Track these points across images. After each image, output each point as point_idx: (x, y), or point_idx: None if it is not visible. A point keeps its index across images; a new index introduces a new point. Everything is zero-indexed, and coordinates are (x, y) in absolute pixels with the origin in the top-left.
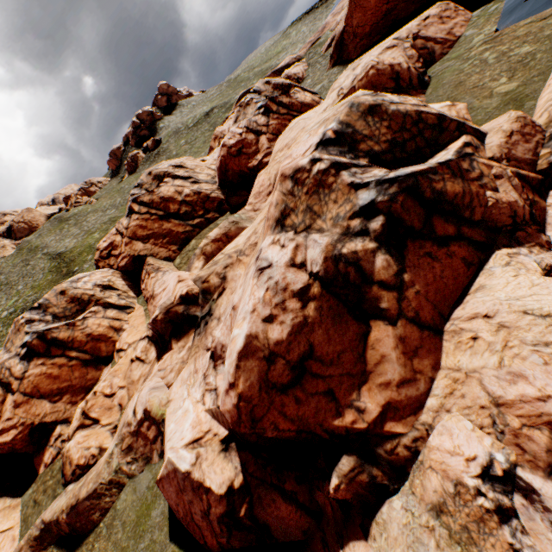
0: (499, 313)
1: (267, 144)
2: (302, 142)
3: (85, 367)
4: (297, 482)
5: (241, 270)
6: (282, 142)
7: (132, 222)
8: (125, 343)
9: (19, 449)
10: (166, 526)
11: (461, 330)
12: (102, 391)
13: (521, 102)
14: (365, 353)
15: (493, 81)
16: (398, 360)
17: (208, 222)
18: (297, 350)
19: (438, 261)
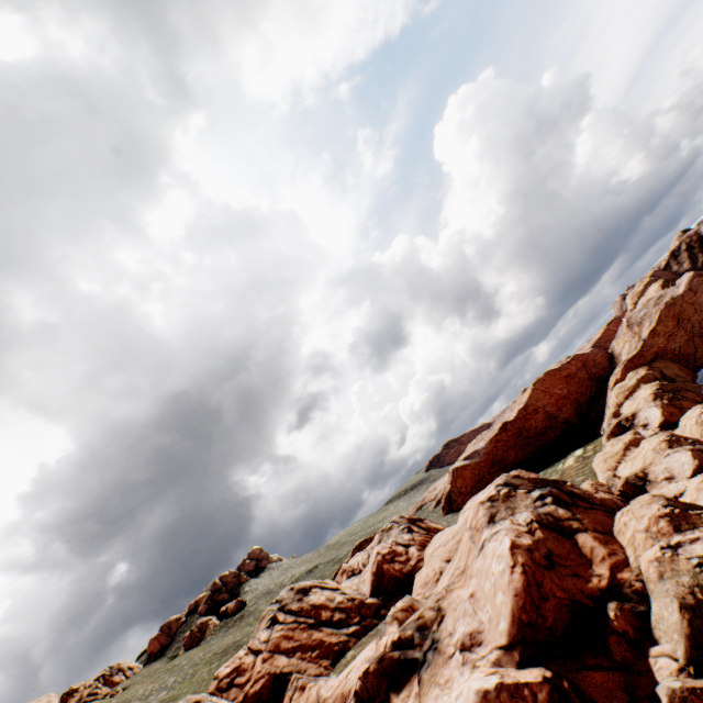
0: (624, 509)
1: (417, 552)
2: (480, 496)
3: None
4: (595, 656)
5: (457, 591)
6: (434, 545)
7: (274, 632)
8: None
9: None
10: None
11: (619, 528)
12: None
13: None
14: (581, 551)
15: None
16: (600, 545)
17: (365, 629)
18: (541, 549)
19: (590, 513)
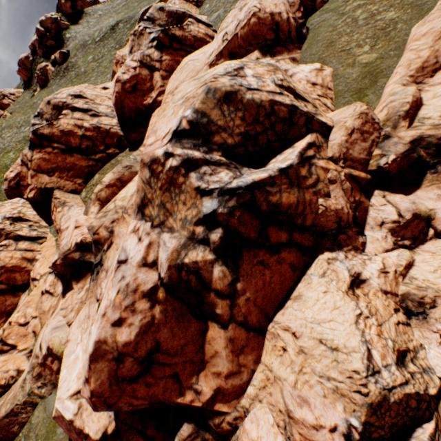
0: (303, 337)
1: (161, 82)
2: (167, 118)
3: (3, 296)
4: (156, 429)
5: (125, 229)
6: (173, 83)
7: (35, 154)
8: (38, 274)
9: None
10: None
11: (278, 336)
12: (16, 321)
13: (376, 77)
14: (204, 345)
15: (358, 47)
16: (228, 357)
17: (109, 158)
18: (144, 348)
19: (269, 268)
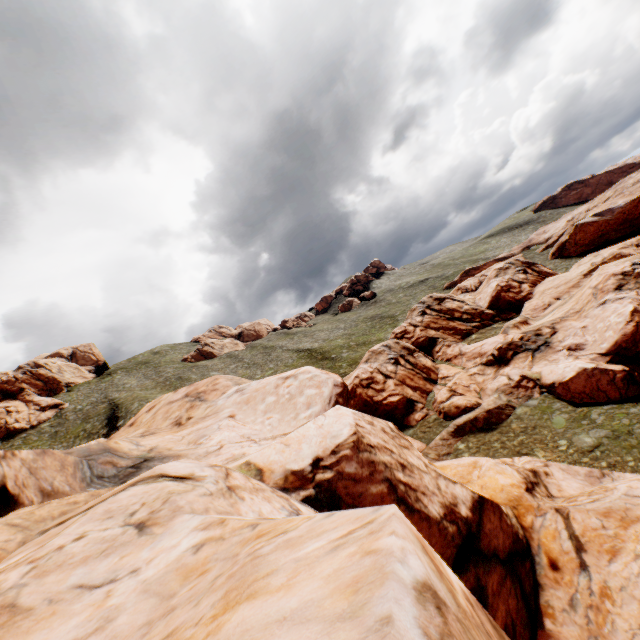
0: None
1: (528, 288)
2: (612, 268)
3: (424, 381)
4: None
5: (569, 322)
6: (546, 286)
7: (425, 319)
8: (450, 373)
9: (397, 409)
10: (569, 406)
11: None
12: (459, 383)
13: None
14: None
15: None
16: None
17: (483, 326)
18: None
19: None
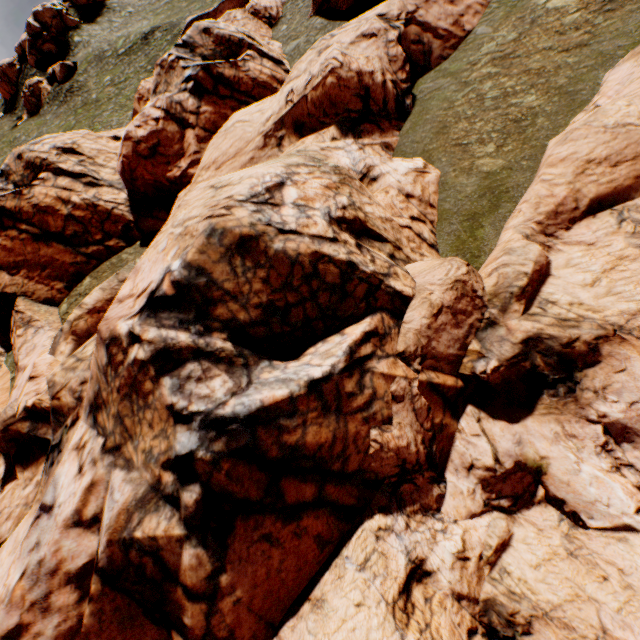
0: None
1: (196, 145)
2: (155, 254)
3: None
4: None
5: None
6: (212, 153)
7: None
8: None
9: None
10: None
11: None
12: None
13: (498, 199)
14: None
15: (480, 144)
16: None
17: (110, 253)
18: None
19: (280, 546)
